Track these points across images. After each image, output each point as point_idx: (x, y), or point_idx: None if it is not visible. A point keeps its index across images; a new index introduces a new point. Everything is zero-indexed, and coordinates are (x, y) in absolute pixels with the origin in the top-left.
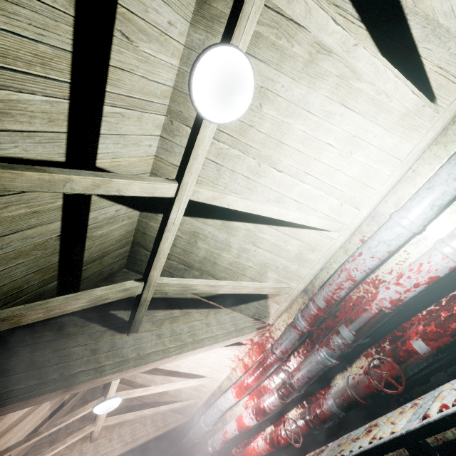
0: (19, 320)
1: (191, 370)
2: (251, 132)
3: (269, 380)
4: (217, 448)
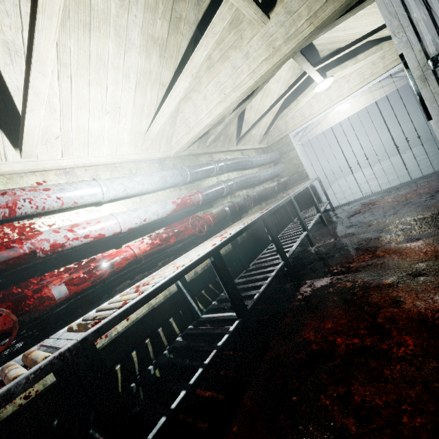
0: None
1: None
2: None
3: None
4: None
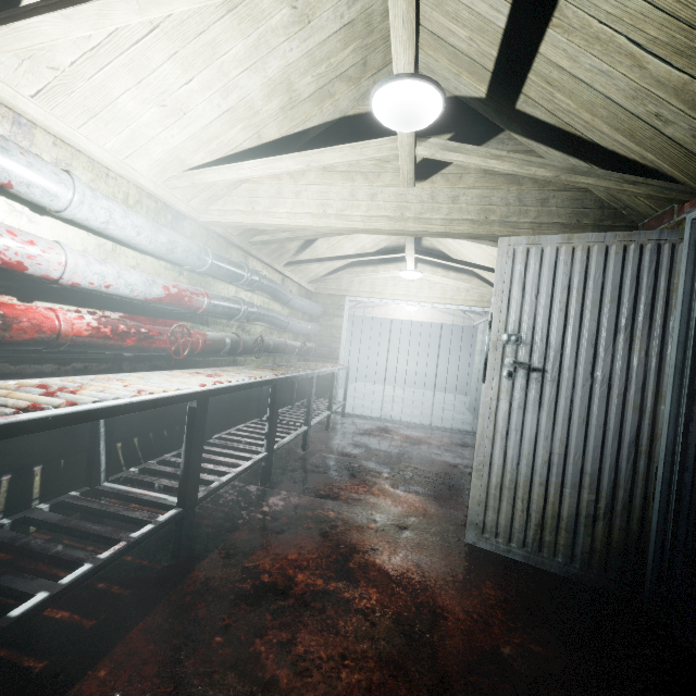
0: None
1: None
2: None
3: None
4: None
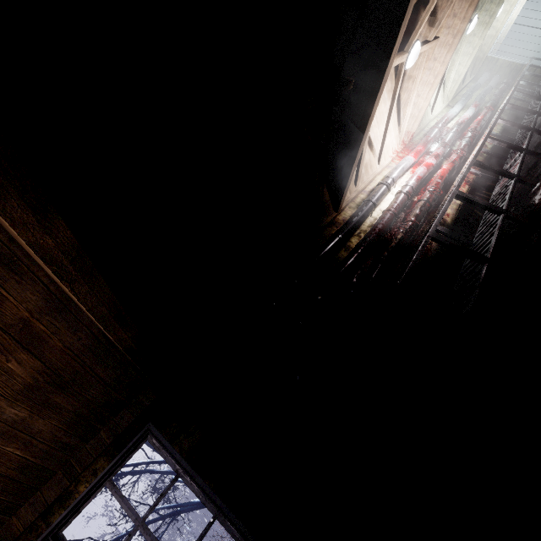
0: None
1: (375, 140)
2: None
3: (423, 158)
4: (413, 187)
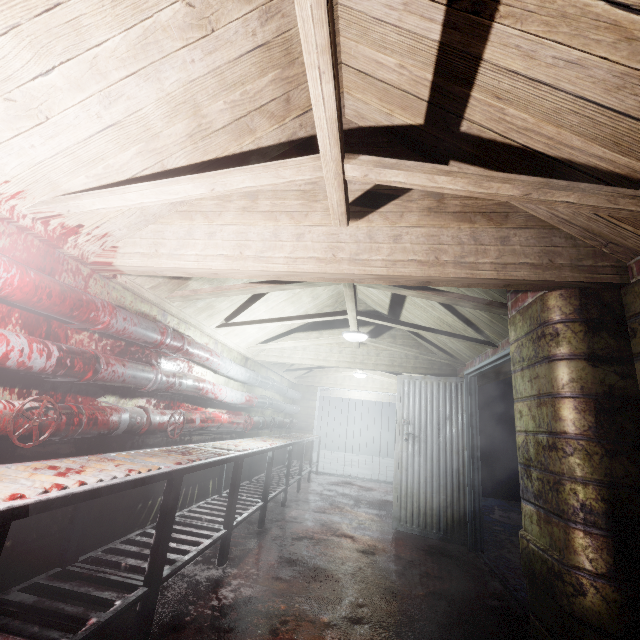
0: (447, 300)
1: None
2: (309, 292)
3: None
4: None
